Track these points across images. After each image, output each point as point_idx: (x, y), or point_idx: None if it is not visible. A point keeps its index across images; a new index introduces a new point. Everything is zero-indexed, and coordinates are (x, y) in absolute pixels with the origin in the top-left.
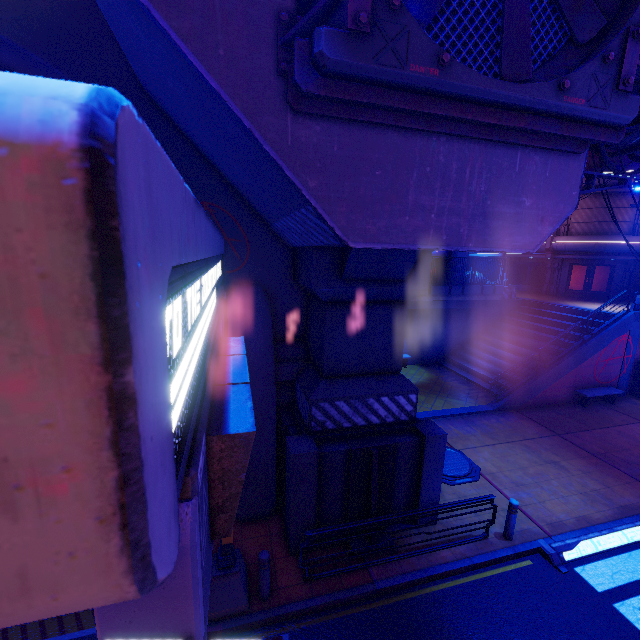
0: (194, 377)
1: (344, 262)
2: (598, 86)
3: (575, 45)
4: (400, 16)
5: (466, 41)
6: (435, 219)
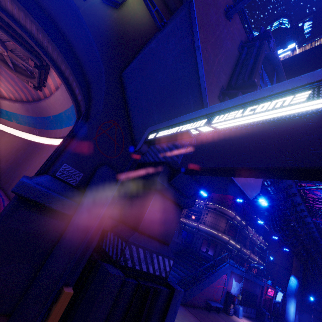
0: None
1: (174, 175)
2: None
3: None
4: None
5: None
6: None
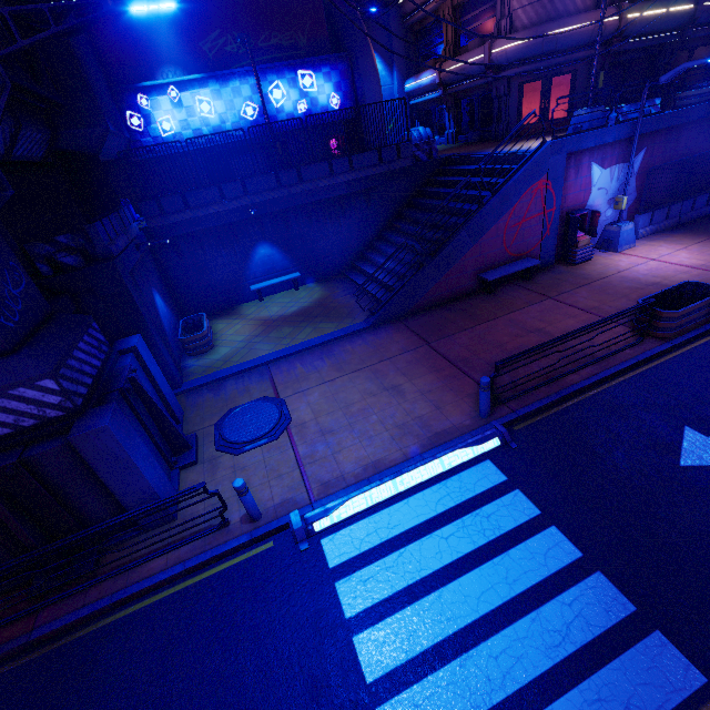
0: None
1: None
2: None
3: None
4: None
5: None
6: None
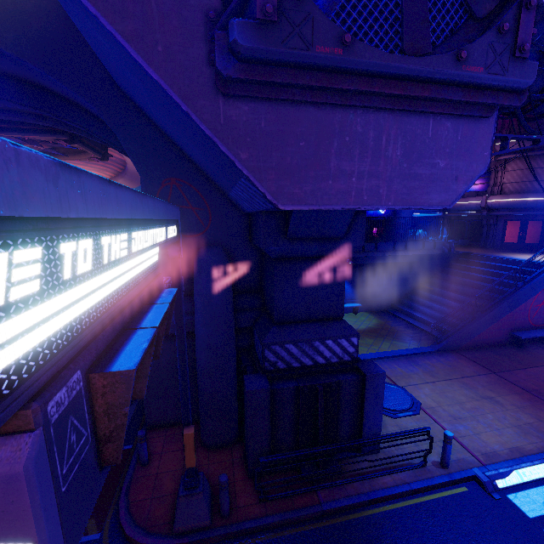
0: (80, 321)
1: (287, 224)
2: (495, 55)
3: (475, 20)
4: (304, 5)
5: (372, 24)
6: (356, 182)
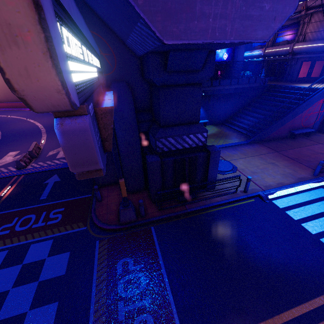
0: (84, 83)
1: (167, 61)
2: None
3: None
4: None
5: None
6: (212, 22)
